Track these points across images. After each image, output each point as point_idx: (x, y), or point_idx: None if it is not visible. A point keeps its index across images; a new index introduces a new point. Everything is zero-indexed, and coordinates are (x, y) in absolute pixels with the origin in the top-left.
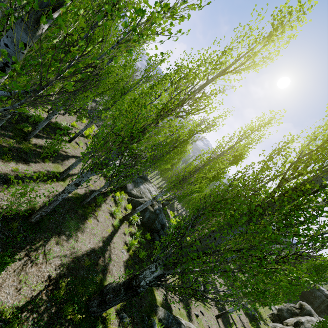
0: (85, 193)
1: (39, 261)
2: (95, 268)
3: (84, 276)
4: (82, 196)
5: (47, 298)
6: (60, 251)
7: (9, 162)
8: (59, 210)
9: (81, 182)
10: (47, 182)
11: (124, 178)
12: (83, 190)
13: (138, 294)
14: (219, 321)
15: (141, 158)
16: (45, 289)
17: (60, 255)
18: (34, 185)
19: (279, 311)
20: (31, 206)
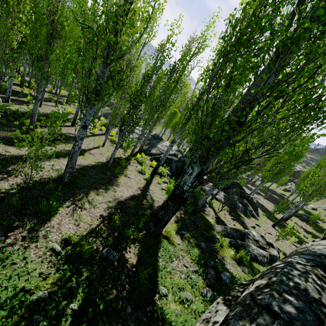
0: (107, 161)
1: (86, 207)
2: (141, 207)
3: (134, 212)
4: (105, 163)
5: (106, 228)
6: (103, 199)
7: (24, 148)
8: (89, 174)
9: (86, 122)
10: (67, 157)
11: (133, 124)
12: (105, 159)
13: (186, 201)
14: (277, 228)
15: (130, 64)
16: (101, 223)
17: (104, 202)
18: (56, 160)
19: None
20: (60, 173)
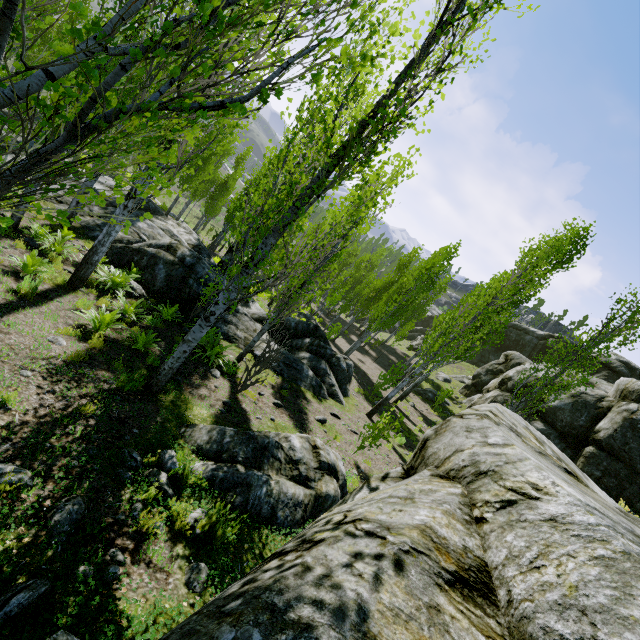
0: None
1: None
2: None
3: None
4: None
5: None
6: None
7: None
8: None
9: None
10: None
11: None
12: None
13: None
14: (376, 419)
15: None
16: None
17: None
18: None
19: (474, 379)
20: None
